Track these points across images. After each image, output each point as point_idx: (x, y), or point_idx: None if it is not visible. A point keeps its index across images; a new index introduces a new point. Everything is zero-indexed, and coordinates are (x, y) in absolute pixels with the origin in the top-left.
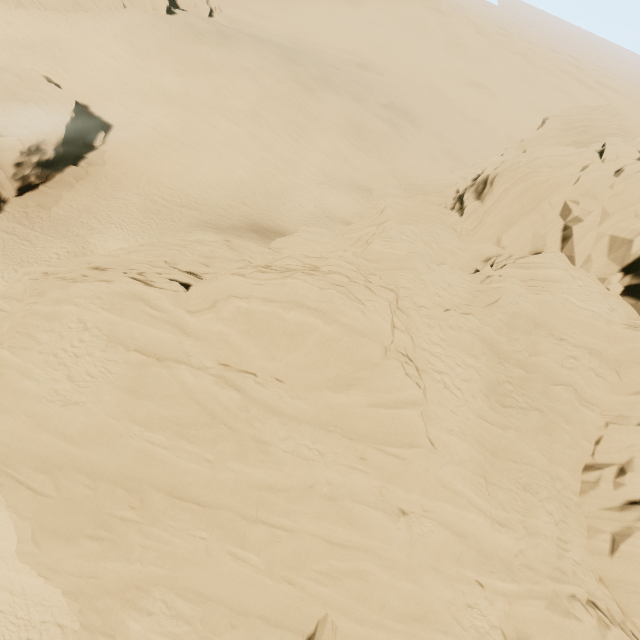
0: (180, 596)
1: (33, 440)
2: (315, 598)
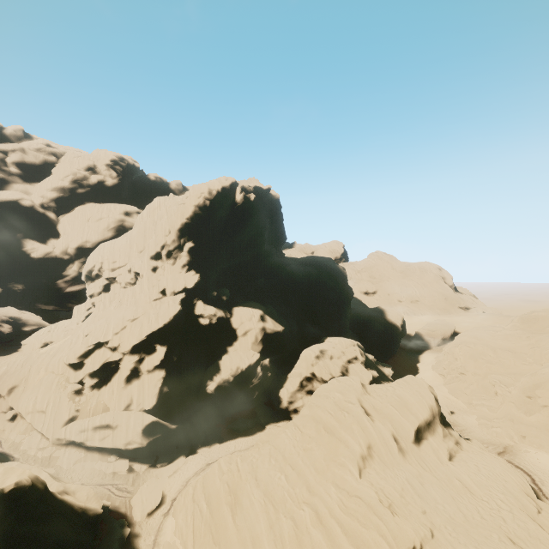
0: (506, 374)
1: (469, 340)
2: (547, 353)
